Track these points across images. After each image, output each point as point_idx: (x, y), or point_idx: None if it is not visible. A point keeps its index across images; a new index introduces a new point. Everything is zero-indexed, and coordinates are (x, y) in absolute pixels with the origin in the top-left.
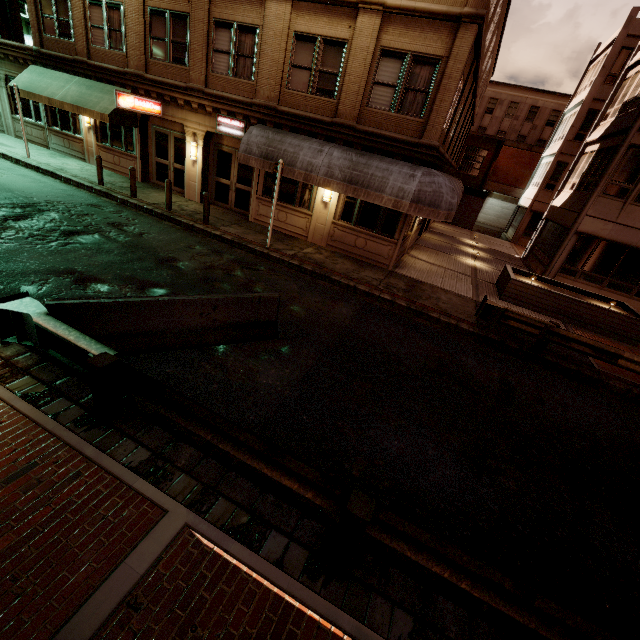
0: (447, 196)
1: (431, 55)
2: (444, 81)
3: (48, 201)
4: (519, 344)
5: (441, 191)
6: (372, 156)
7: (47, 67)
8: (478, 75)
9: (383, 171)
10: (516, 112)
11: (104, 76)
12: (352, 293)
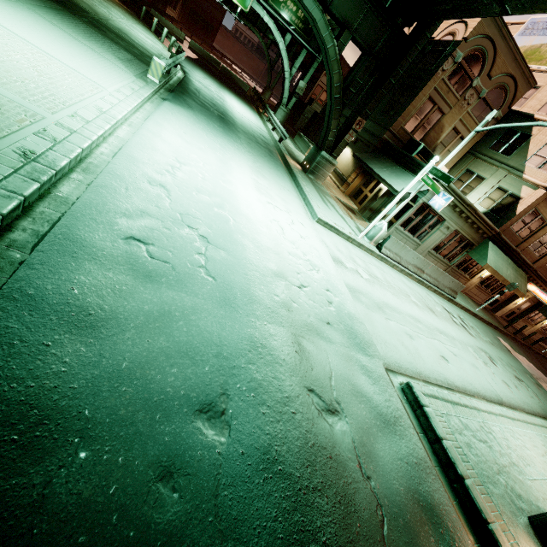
0: None
1: None
2: None
3: (543, 367)
4: None
5: None
6: None
7: (494, 243)
8: None
9: None
10: None
11: (521, 264)
12: None
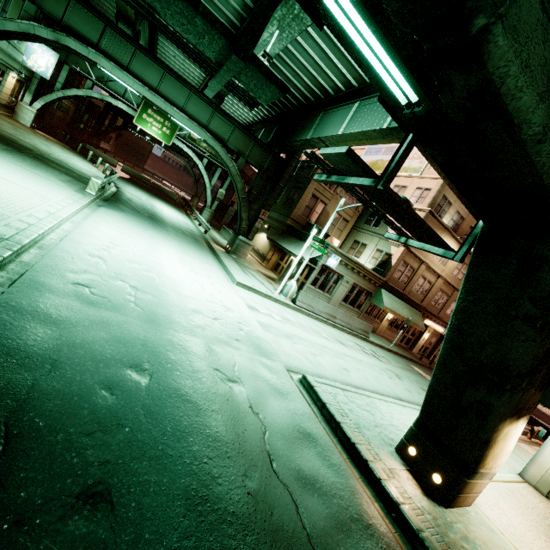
0: None
1: None
2: None
3: None
4: None
5: None
6: None
7: (386, 290)
8: None
9: None
10: None
11: (412, 304)
12: None
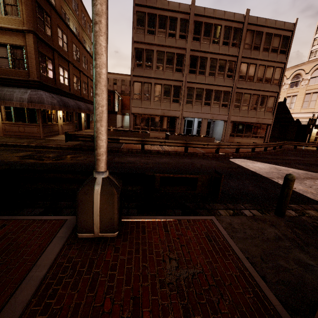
0: (47, 99)
1: (19, 45)
2: (28, 55)
3: None
4: (89, 147)
5: (42, 97)
6: (6, 87)
7: None
8: (68, 60)
9: (10, 92)
10: (125, 83)
11: None
12: (5, 147)
